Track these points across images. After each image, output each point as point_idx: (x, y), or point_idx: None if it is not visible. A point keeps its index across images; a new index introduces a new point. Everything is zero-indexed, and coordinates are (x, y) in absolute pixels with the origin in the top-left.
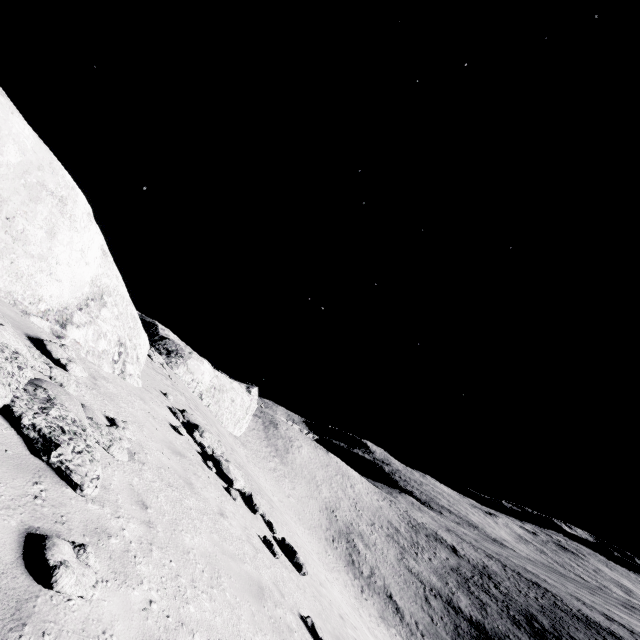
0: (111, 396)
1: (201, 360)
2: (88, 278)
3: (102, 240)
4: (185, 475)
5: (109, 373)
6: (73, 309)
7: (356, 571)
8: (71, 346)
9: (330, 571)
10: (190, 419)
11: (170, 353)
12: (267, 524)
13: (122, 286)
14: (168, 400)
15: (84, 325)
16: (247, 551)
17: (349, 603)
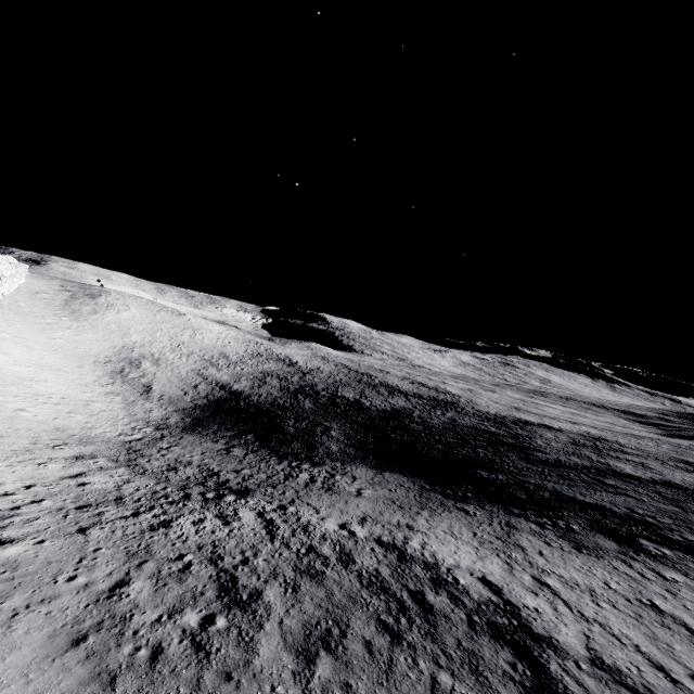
0: None
1: None
2: None
3: None
4: None
5: None
6: None
7: (118, 376)
8: None
9: (52, 371)
10: None
11: None
12: None
13: None
14: None
15: None
16: None
17: (8, 373)
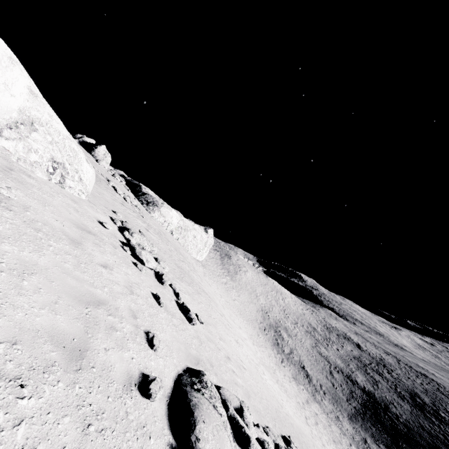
0: (23, 182)
1: (170, 208)
2: (15, 107)
3: (30, 83)
4: (78, 238)
5: (43, 178)
6: (3, 127)
7: (279, 349)
8: (1, 151)
9: (258, 346)
10: (127, 226)
11: (149, 203)
12: (176, 294)
13: (57, 123)
14: (117, 216)
15: (13, 139)
16: (114, 288)
17: (266, 364)
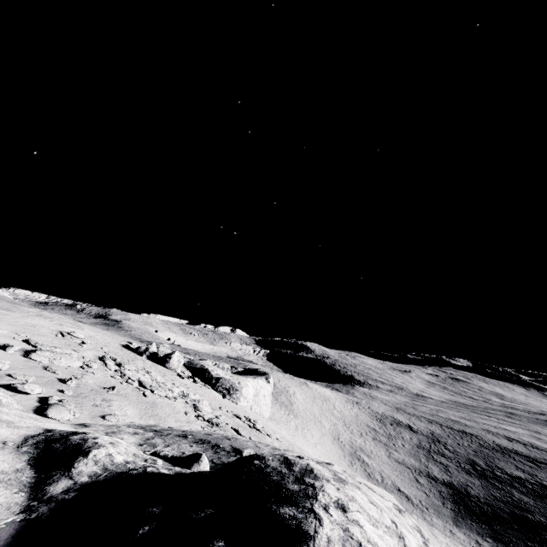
0: None
1: (246, 384)
2: None
3: None
4: None
5: None
6: None
7: (374, 481)
8: None
9: None
10: None
11: (229, 391)
12: None
13: None
14: None
15: None
16: None
17: None
